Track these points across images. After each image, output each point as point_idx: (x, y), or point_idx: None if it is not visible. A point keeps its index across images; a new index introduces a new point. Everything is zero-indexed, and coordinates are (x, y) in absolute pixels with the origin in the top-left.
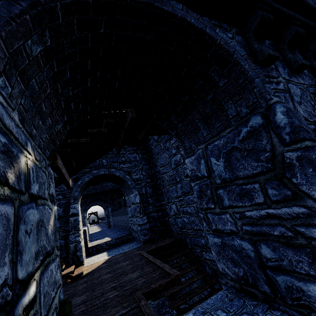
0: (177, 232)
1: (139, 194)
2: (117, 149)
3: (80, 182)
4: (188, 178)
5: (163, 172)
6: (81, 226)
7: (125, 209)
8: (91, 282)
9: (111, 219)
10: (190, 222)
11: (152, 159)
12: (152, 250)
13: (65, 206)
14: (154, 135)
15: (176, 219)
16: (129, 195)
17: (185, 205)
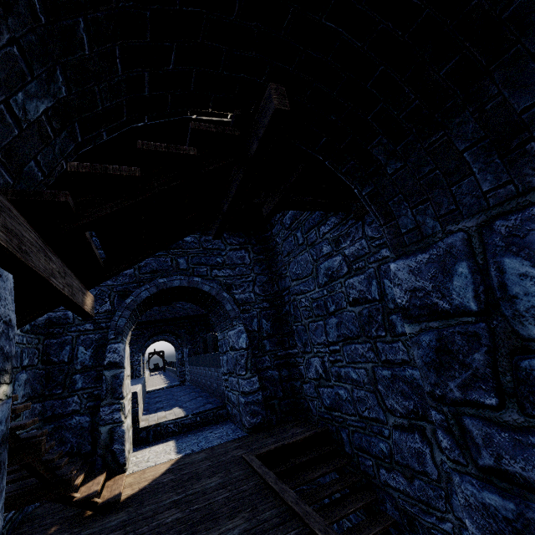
0: (320, 415)
1: (246, 330)
2: (215, 226)
3: (131, 300)
4: (357, 308)
5: (297, 291)
6: (127, 387)
7: (215, 355)
8: (133, 530)
9: (188, 370)
10: (354, 400)
11: (276, 264)
12: (270, 452)
13: (98, 346)
14: (293, 209)
15: (320, 389)
16: (225, 332)
17: (344, 362)
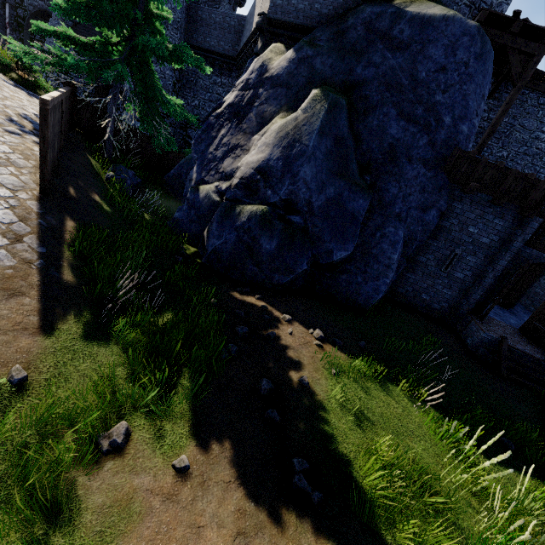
0: None
1: None
2: None
3: None
4: None
5: None
6: None
7: None
8: None
9: None
10: None
11: None
12: None
13: None
14: None
15: None
16: None
17: None
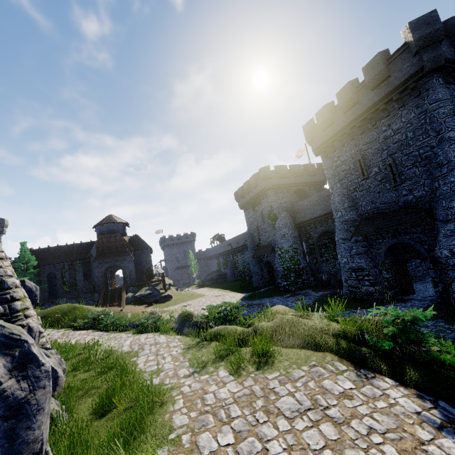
0: None
1: None
2: None
3: None
4: None
5: None
6: None
7: None
8: None
9: None
10: None
11: None
12: None
13: None
14: None
15: None
16: None
17: None
